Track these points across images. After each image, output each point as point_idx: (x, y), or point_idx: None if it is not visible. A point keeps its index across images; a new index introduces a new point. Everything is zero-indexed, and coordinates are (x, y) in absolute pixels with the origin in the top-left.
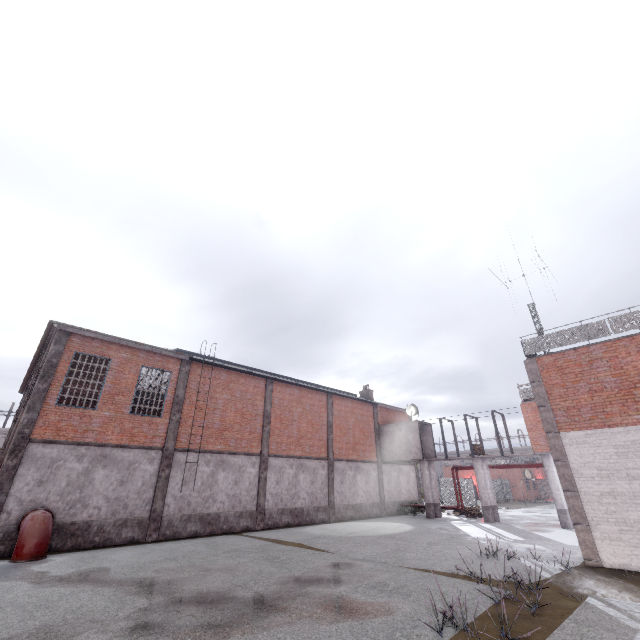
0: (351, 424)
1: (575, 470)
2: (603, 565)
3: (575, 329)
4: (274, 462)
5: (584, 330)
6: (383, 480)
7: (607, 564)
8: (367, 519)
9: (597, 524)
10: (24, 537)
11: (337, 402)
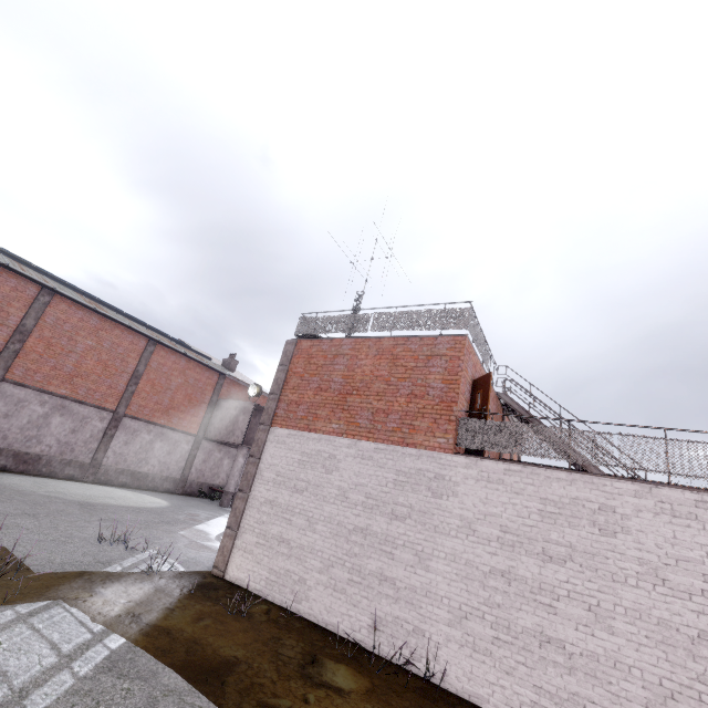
0: (175, 385)
1: (260, 470)
2: (225, 576)
3: (346, 317)
4: (11, 390)
5: (351, 320)
6: (197, 457)
7: (229, 576)
8: (144, 490)
9: (244, 532)
10: None
11: (163, 354)
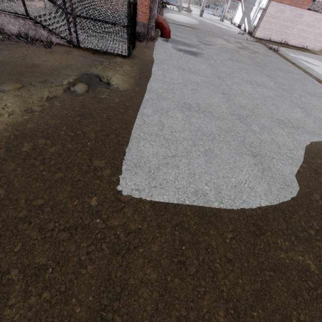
0: None
1: (266, 14)
2: (254, 37)
3: None
4: None
5: None
6: None
7: (255, 36)
8: (164, 11)
9: (260, 28)
10: (168, 29)
11: None
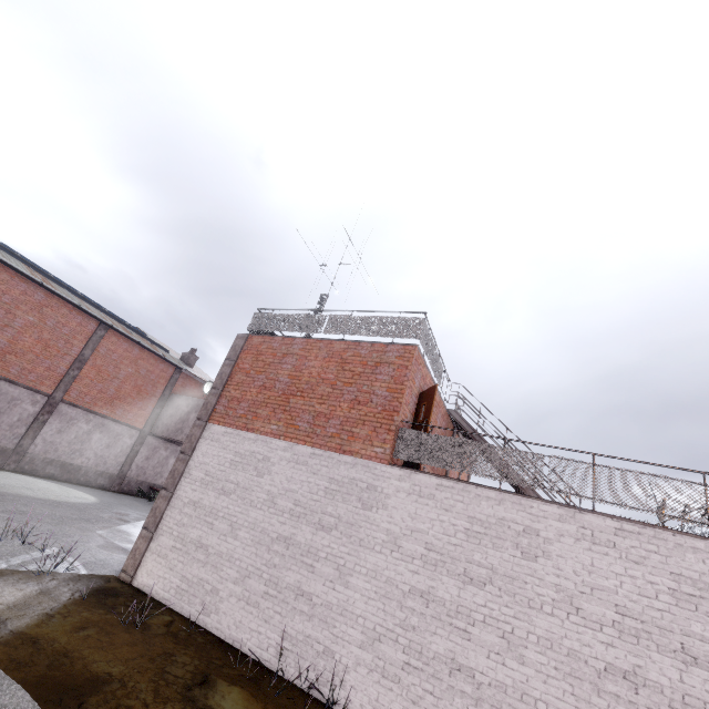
0: (124, 374)
1: (189, 468)
2: (133, 582)
3: (301, 316)
4: None
5: (306, 320)
6: (140, 453)
7: (137, 582)
8: (74, 484)
9: (162, 534)
10: None
11: (114, 340)
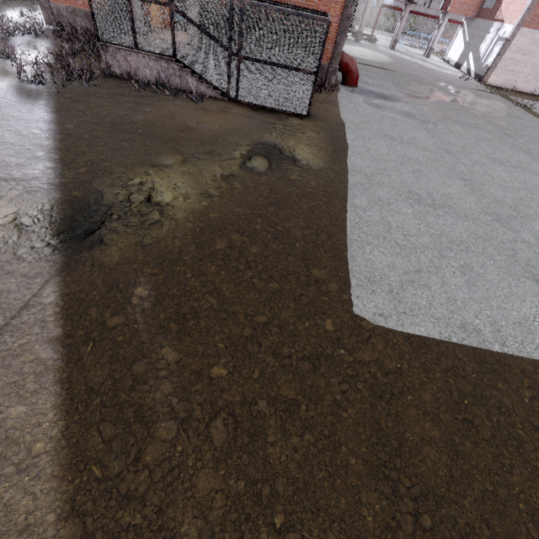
0: None
1: (510, 47)
2: (486, 84)
3: None
4: None
5: None
6: None
7: (487, 83)
8: None
9: (497, 70)
10: (356, 73)
11: None
